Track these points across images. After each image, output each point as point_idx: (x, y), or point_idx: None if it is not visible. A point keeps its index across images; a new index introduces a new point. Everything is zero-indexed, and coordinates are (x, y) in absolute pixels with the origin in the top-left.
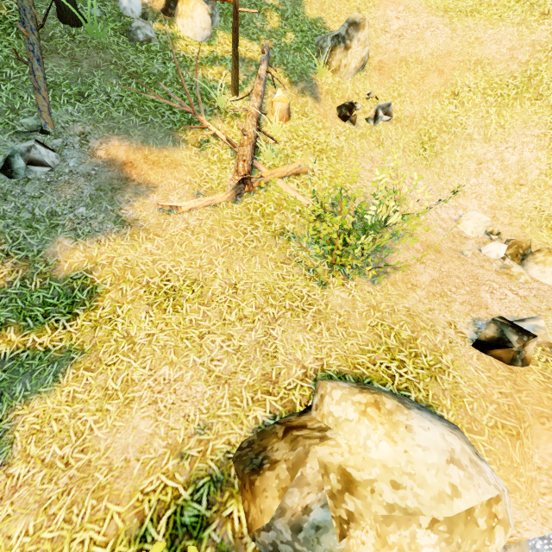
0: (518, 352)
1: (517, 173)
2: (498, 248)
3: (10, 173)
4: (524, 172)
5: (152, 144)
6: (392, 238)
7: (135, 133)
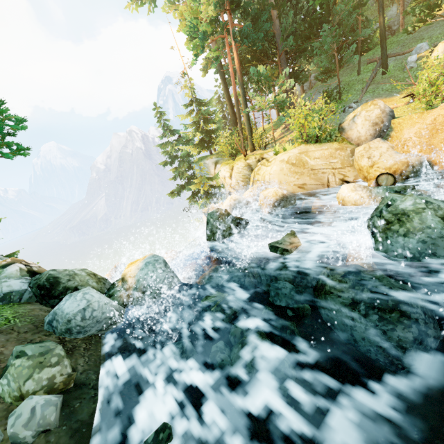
0: None
1: None
2: None
3: (344, 112)
4: None
5: (387, 97)
6: None
7: (384, 96)
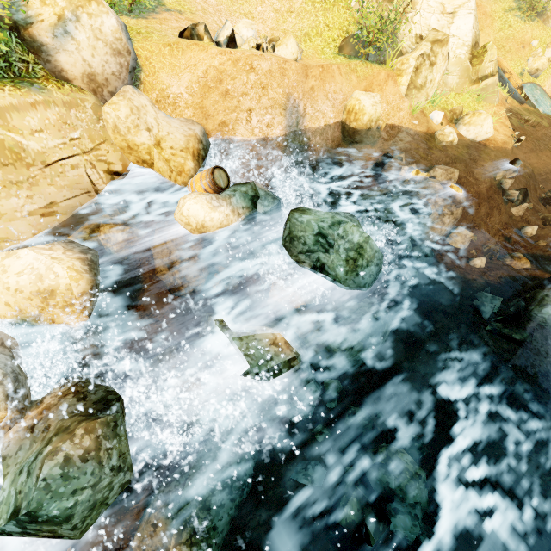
0: (193, 29)
1: (288, 3)
2: (246, 32)
3: None
4: (293, 2)
5: None
6: (163, 10)
7: None
